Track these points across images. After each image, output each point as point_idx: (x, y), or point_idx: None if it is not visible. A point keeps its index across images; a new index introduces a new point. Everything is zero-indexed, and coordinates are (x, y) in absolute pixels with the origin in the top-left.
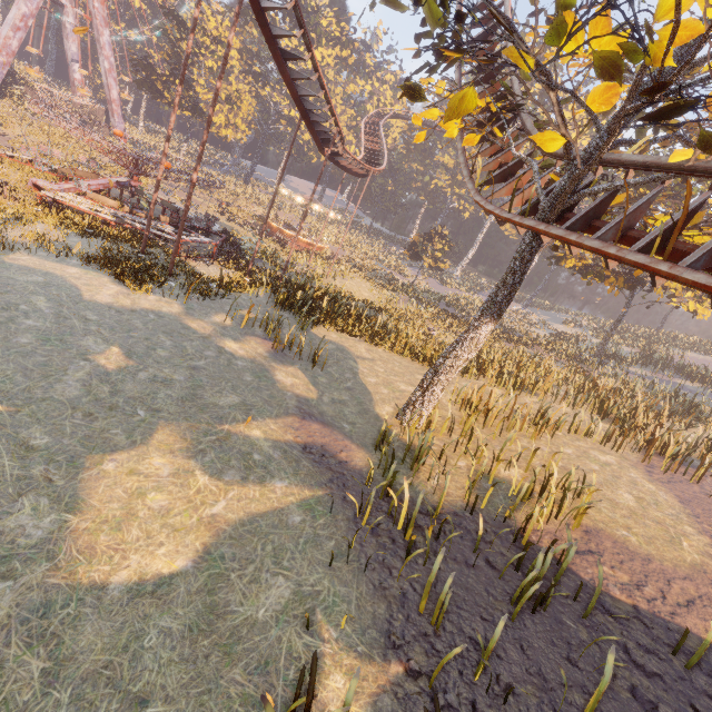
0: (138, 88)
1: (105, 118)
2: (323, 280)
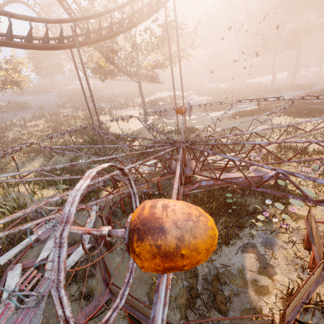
0: None
1: None
2: None
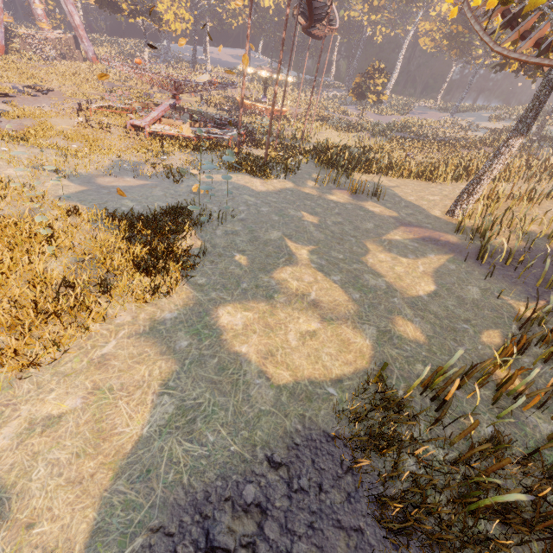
0: (100, 8)
1: (74, 45)
2: (308, 139)
